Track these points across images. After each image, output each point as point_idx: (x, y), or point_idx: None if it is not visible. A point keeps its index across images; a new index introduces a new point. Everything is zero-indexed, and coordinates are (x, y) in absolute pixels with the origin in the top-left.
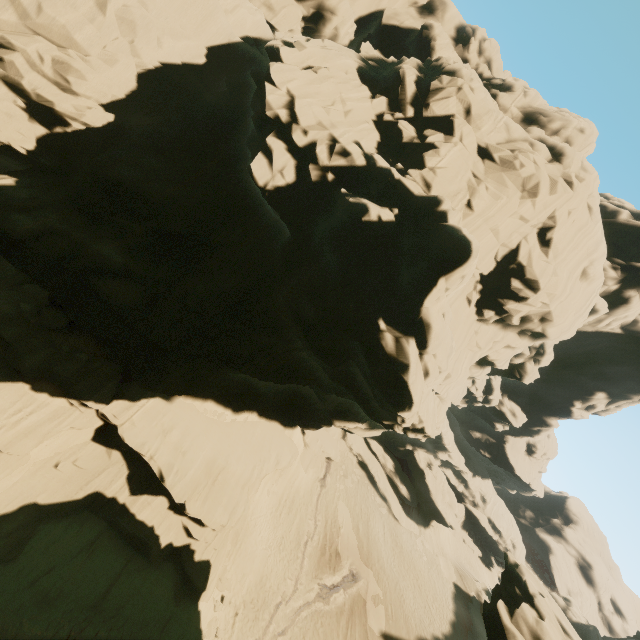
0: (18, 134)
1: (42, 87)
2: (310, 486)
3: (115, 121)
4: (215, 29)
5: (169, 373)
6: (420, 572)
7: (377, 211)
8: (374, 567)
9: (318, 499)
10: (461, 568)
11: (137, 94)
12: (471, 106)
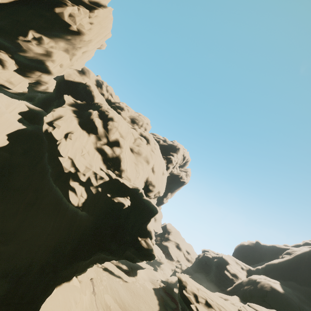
0: None
1: None
2: (90, 300)
3: None
4: (12, 127)
5: (34, 310)
6: (142, 295)
7: (127, 204)
8: (129, 310)
9: (96, 302)
10: (152, 280)
11: None
12: (123, 133)
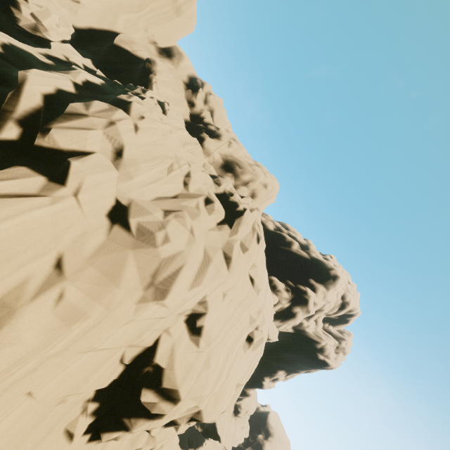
0: None
1: None
2: None
3: None
4: None
5: None
6: None
7: None
8: None
9: None
10: None
11: None
12: (124, 147)
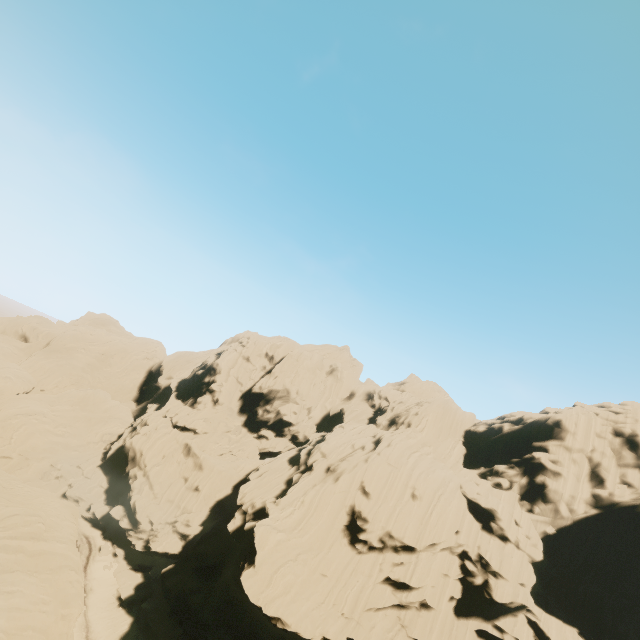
0: (177, 547)
1: (184, 528)
2: None
3: (203, 528)
4: (234, 480)
5: (211, 639)
6: None
7: (248, 525)
8: None
9: None
10: None
11: (210, 515)
12: (326, 451)
